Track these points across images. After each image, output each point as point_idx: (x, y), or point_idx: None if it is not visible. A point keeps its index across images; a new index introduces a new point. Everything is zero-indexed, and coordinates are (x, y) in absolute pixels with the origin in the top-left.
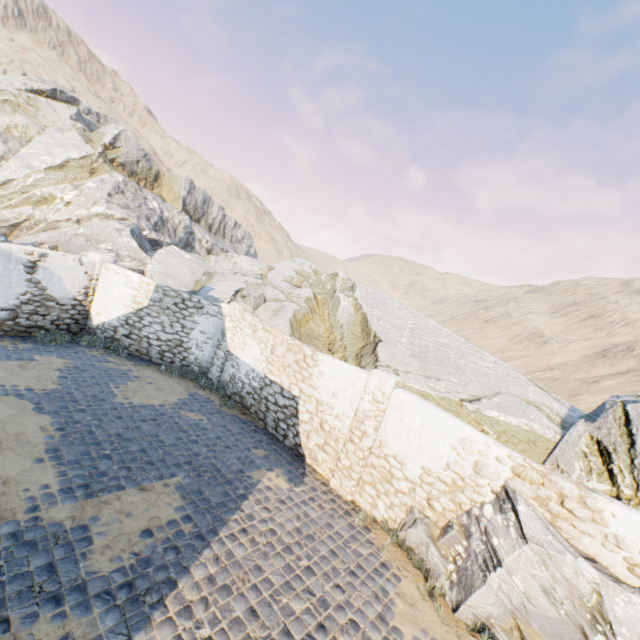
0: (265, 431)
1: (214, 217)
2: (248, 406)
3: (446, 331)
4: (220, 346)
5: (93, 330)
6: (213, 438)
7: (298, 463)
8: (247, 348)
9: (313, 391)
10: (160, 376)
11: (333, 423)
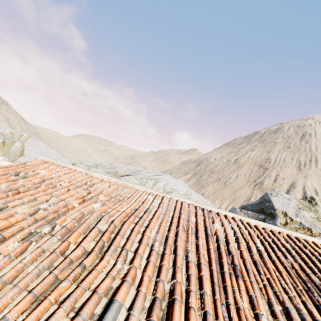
0: None
1: None
2: None
3: (57, 153)
4: None
5: None
6: None
7: None
8: None
9: None
10: None
11: None
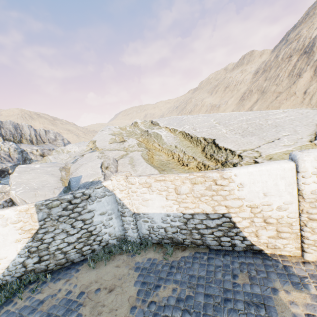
0: (213, 252)
1: (29, 134)
2: (181, 242)
3: (236, 113)
4: (124, 214)
5: (1, 281)
6: (207, 303)
7: (268, 261)
8: (150, 202)
9: (240, 202)
10: (96, 273)
11: (278, 215)
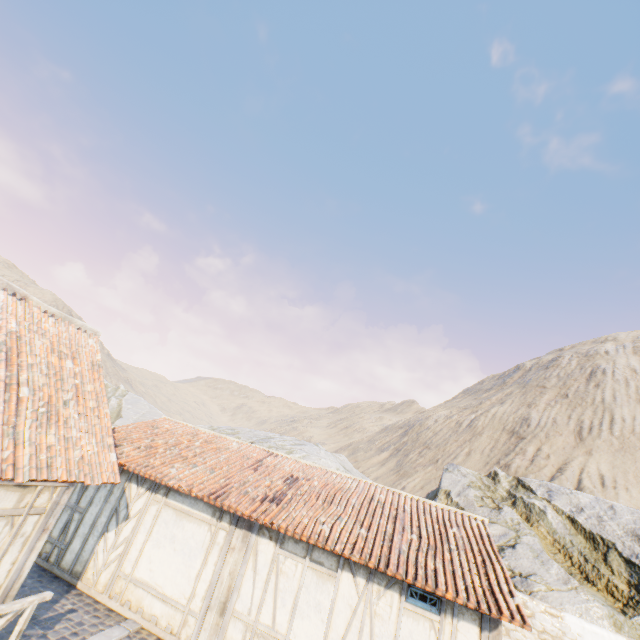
0: None
1: None
2: None
3: (162, 414)
4: None
5: None
6: None
7: None
8: None
9: None
10: None
11: None
